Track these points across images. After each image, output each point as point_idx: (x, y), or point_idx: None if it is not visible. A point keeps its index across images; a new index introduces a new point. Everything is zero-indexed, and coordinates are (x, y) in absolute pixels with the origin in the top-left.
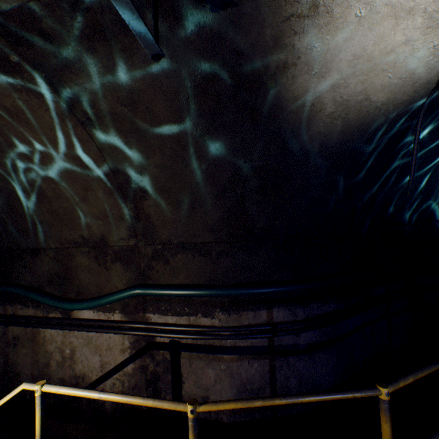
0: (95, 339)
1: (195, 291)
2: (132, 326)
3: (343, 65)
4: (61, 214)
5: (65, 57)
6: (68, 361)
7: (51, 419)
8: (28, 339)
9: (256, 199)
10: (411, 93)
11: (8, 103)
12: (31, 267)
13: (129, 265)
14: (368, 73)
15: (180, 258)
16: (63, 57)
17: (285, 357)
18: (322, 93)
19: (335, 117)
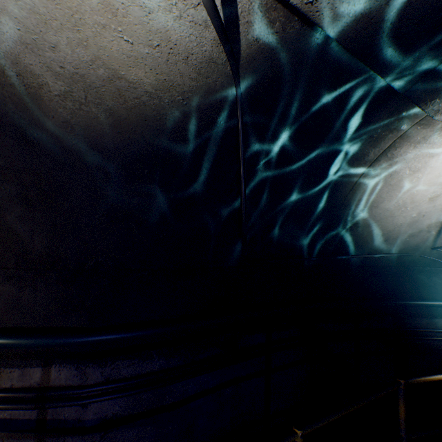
0: None
1: None
2: None
3: (8, 3)
4: None
5: None
6: None
7: None
8: None
9: (19, 212)
10: (196, 76)
11: None
12: None
13: None
14: (78, 28)
15: None
16: None
17: (60, 436)
18: (18, 55)
19: (81, 101)
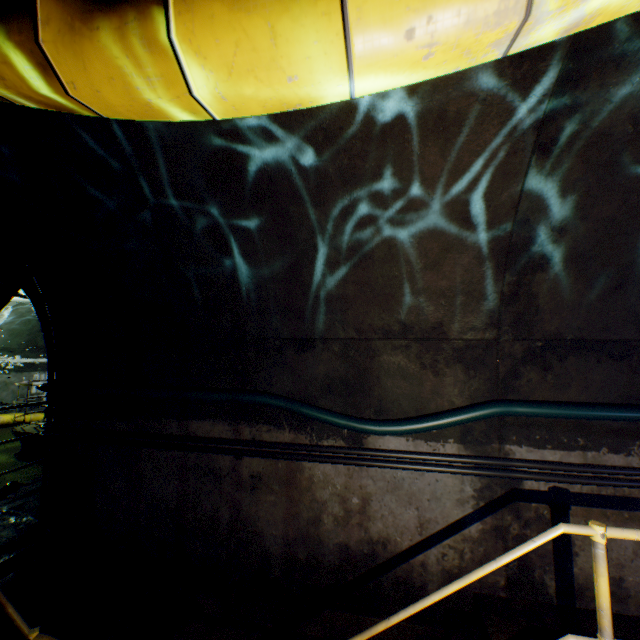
0: (408, 482)
1: (612, 411)
2: (489, 462)
3: None
4: (377, 287)
5: (638, 42)
6: (355, 516)
7: (331, 609)
8: (278, 479)
9: None
10: None
11: (456, 106)
12: (293, 366)
13: (478, 369)
14: None
15: (573, 362)
16: (637, 41)
17: None
18: None
19: None
